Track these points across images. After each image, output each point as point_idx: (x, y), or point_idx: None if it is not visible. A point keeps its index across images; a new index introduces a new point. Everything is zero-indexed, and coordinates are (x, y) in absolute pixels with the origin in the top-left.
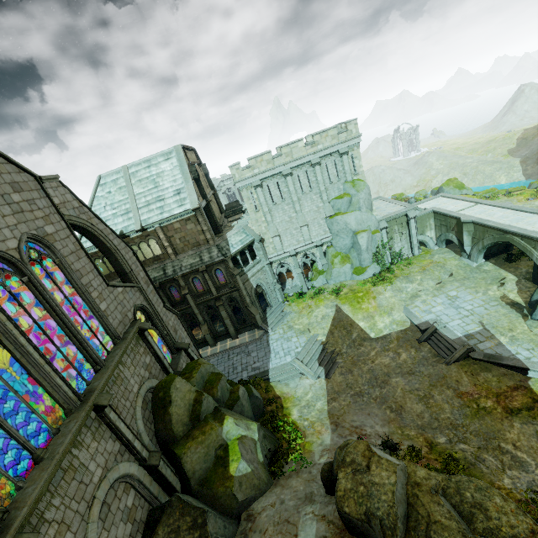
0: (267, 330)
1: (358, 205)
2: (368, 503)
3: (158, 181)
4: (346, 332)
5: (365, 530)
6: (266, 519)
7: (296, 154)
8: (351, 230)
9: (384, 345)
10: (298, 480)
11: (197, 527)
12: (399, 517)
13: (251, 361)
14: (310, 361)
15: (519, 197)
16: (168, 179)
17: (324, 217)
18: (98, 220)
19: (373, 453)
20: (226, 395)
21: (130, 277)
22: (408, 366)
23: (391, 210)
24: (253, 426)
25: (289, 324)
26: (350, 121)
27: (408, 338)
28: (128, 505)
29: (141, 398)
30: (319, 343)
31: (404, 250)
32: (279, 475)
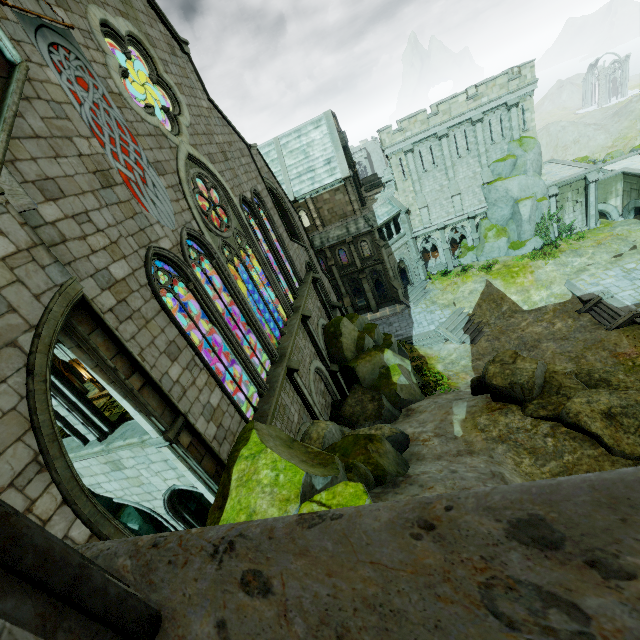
0: (409, 305)
1: (524, 168)
2: (512, 378)
3: (308, 151)
4: (496, 305)
5: (508, 393)
6: (423, 408)
7: (455, 111)
8: (512, 198)
9: (537, 317)
10: (447, 395)
11: (375, 400)
12: (536, 384)
13: (394, 330)
14: (455, 330)
15: None
16: (318, 148)
17: (480, 184)
18: (278, 185)
19: (519, 355)
20: (381, 341)
21: (299, 238)
22: (562, 334)
23: (565, 174)
24: (407, 361)
25: (432, 299)
26: (525, 64)
27: (566, 310)
28: (322, 389)
29: (320, 327)
30: (464, 315)
31: (577, 223)
32: (430, 395)
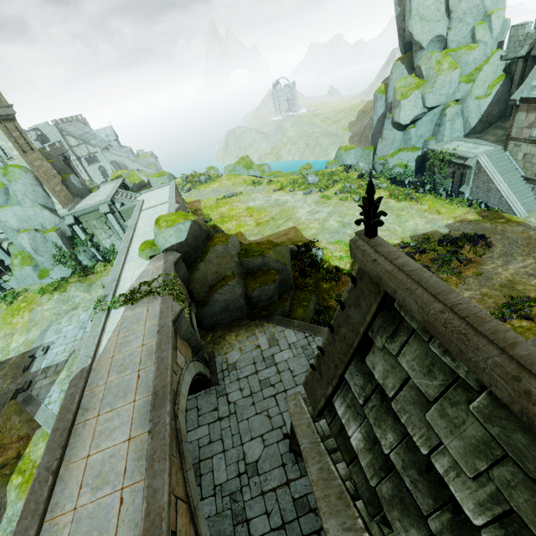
0: None
1: (16, 198)
2: None
3: None
4: None
5: None
6: None
7: None
8: (13, 229)
9: None
10: None
11: None
12: None
13: None
14: None
15: (272, 187)
16: None
17: None
18: None
19: None
20: None
21: None
22: None
23: (93, 201)
24: None
25: None
26: None
27: (20, 364)
28: None
29: None
30: None
31: (118, 247)
32: None
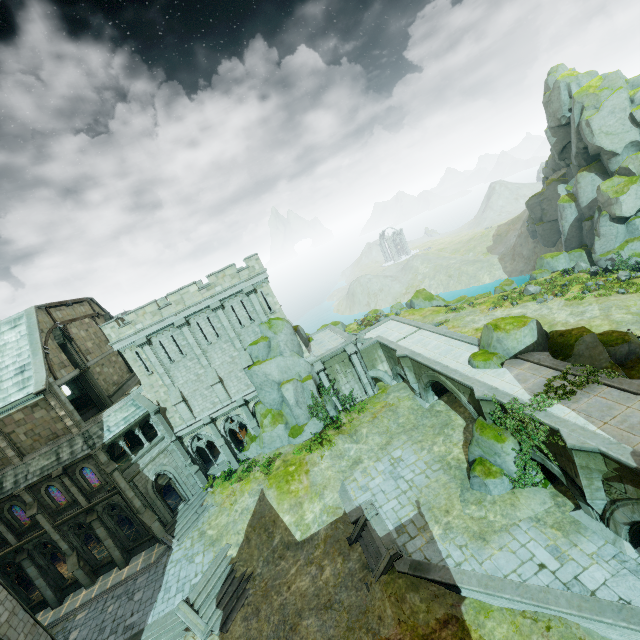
0: (170, 545)
1: (279, 349)
2: None
3: None
4: (267, 535)
5: None
6: None
7: (189, 300)
8: (275, 382)
9: (309, 554)
10: None
11: None
12: None
13: (129, 612)
14: (206, 601)
15: (482, 307)
16: (11, 353)
17: (242, 368)
18: None
19: None
20: None
21: None
22: (327, 593)
23: (330, 346)
24: None
25: (203, 527)
26: (249, 257)
27: (337, 536)
28: None
29: None
30: (226, 562)
31: (356, 392)
32: None
